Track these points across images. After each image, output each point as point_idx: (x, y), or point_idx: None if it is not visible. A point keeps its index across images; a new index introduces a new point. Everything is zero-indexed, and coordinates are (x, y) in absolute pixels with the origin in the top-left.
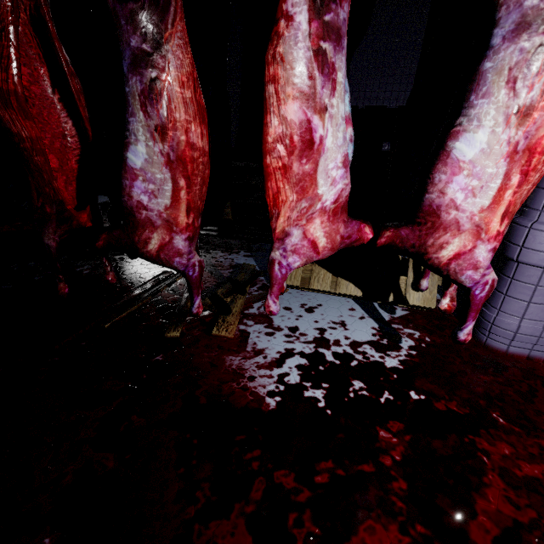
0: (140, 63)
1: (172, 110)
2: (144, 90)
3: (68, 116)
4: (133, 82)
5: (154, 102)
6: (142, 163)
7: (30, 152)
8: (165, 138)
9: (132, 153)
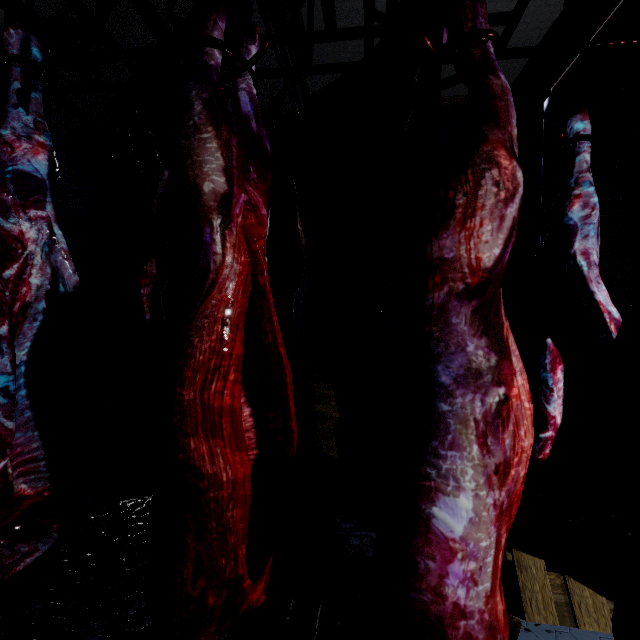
0: (483, 373)
1: (523, 436)
2: (486, 412)
3: (248, 401)
4: (467, 399)
5: (501, 429)
6: (465, 527)
7: (227, 503)
8: (507, 479)
9: (449, 510)
